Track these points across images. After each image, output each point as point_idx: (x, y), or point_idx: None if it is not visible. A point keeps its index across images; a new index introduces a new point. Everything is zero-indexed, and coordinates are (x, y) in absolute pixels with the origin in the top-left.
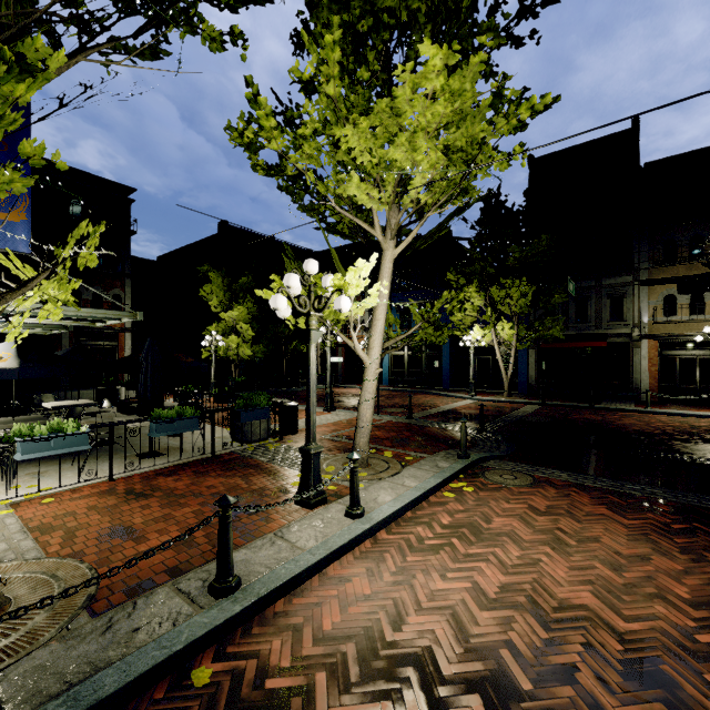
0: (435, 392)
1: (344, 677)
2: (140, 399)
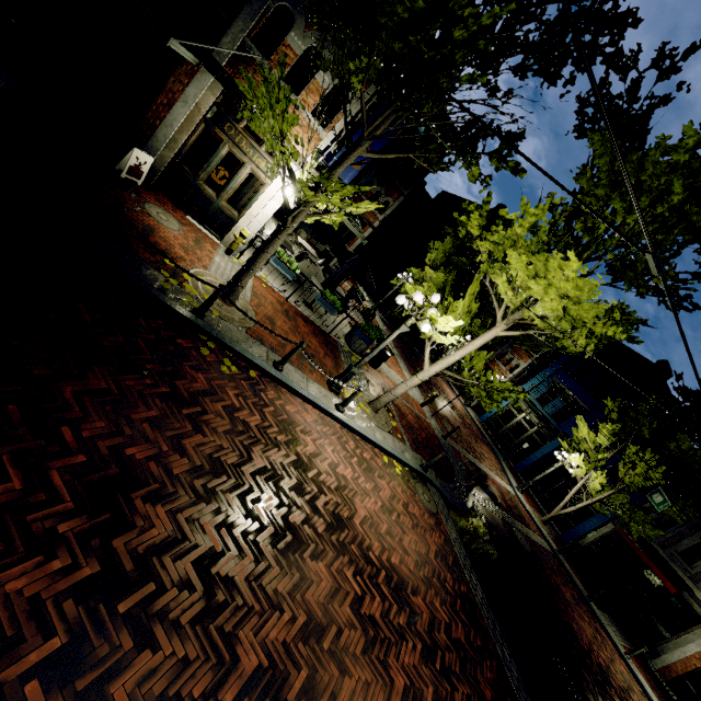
0: (501, 459)
1: (277, 416)
2: (328, 278)
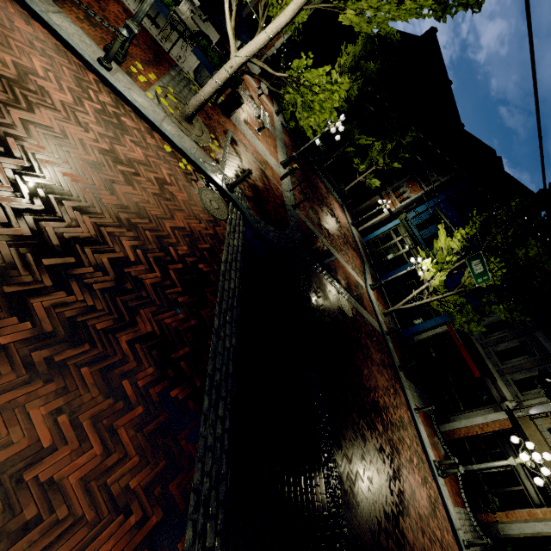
0: (366, 266)
1: None
2: None
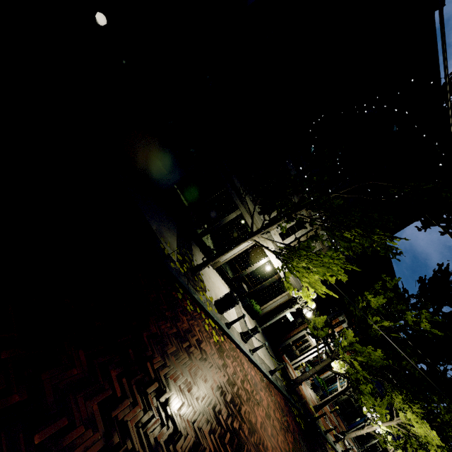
0: (346, 425)
1: None
2: (312, 364)
